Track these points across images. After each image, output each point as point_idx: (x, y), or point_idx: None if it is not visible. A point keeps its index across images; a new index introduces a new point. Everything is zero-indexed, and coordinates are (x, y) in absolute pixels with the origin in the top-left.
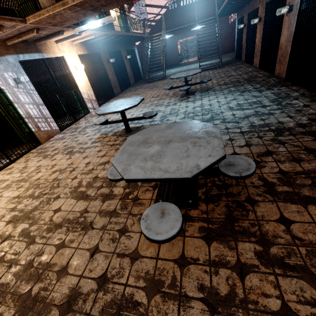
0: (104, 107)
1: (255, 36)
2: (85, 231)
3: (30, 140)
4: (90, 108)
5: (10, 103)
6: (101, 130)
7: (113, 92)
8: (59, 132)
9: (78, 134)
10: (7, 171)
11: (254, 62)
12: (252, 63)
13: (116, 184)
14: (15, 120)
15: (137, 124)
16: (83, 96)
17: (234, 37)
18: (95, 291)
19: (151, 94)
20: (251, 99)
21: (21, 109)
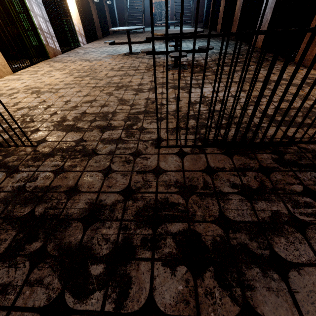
0: (115, 28)
1: (220, 5)
2: (132, 76)
3: (36, 55)
4: (81, 42)
5: (26, 10)
6: (105, 53)
7: (97, 34)
8: (60, 53)
9: (83, 55)
10: (36, 67)
11: (217, 29)
12: (216, 30)
13: (139, 67)
14: (24, 31)
15: (135, 51)
16: (75, 28)
17: (203, 8)
18: (150, 82)
19: (136, 40)
20: (213, 45)
21: (35, 19)
